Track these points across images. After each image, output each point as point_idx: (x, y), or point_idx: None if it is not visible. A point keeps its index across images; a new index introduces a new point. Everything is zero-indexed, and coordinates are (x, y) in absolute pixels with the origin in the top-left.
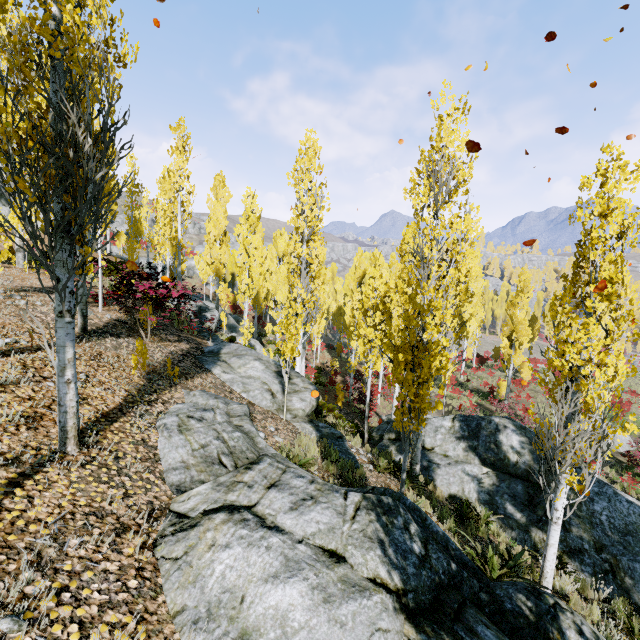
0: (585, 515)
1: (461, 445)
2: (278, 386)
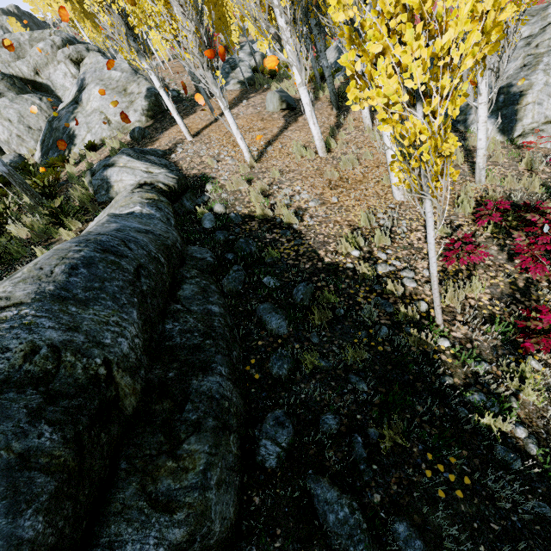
0: None
1: (335, 52)
2: (247, 59)
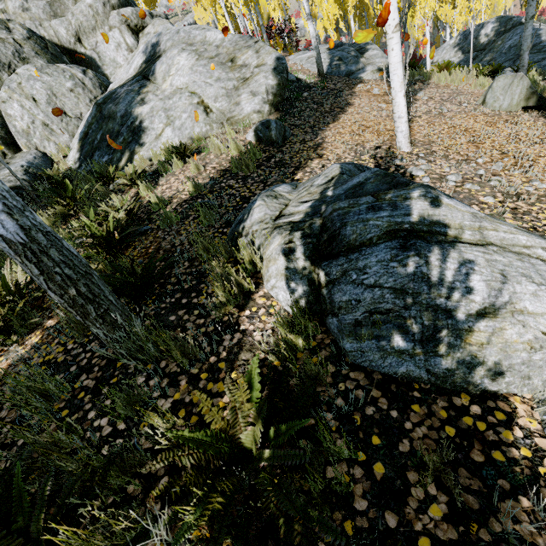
0: (498, 49)
1: (454, 50)
2: None
